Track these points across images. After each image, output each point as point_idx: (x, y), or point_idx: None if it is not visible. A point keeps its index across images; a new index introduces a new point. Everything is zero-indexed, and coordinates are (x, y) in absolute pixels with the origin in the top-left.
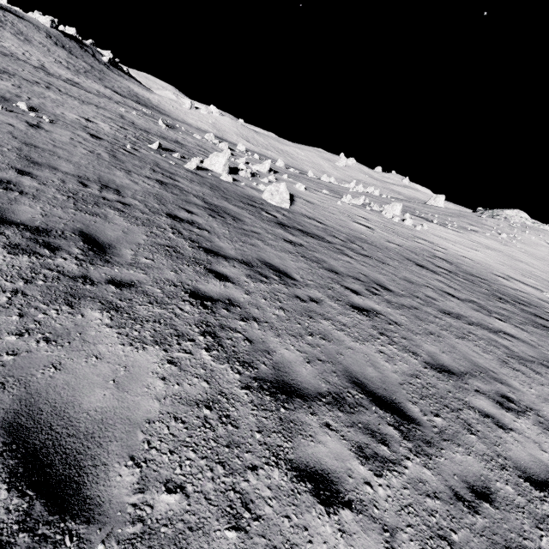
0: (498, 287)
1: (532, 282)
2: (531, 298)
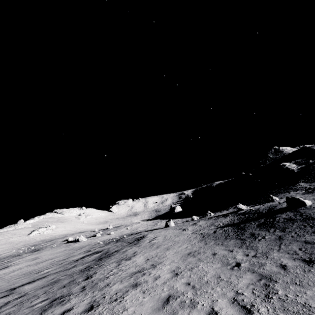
0: (0, 258)
1: (8, 251)
2: (10, 254)
